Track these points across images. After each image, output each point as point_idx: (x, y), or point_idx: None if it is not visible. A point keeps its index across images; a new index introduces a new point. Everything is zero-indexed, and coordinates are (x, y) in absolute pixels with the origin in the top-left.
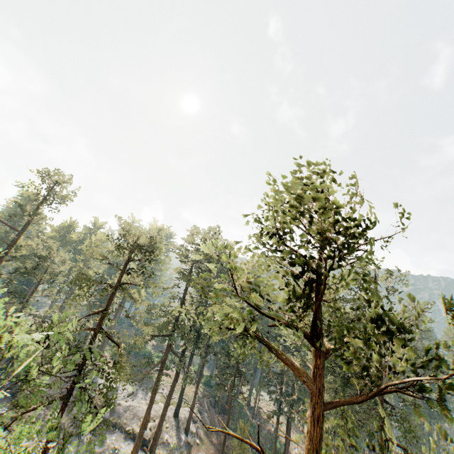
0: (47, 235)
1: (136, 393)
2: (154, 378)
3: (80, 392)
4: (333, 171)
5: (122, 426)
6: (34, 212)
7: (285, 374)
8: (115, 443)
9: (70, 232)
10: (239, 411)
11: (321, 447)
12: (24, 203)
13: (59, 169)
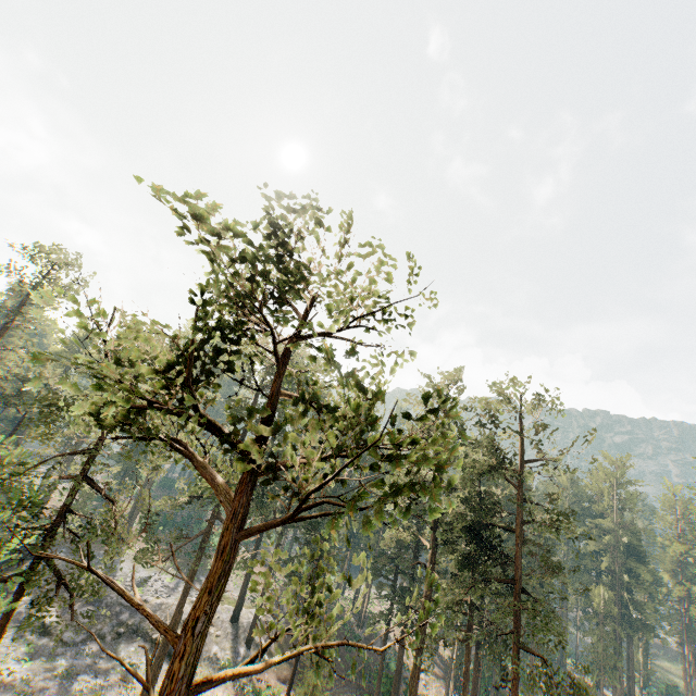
0: (52, 350)
1: (176, 586)
2: (209, 566)
3: (37, 565)
4: (312, 208)
5: (147, 633)
6: (13, 310)
7: (401, 558)
8: (134, 657)
9: (86, 346)
10: (338, 616)
11: (221, 588)
12: (17, 303)
13: (57, 246)
